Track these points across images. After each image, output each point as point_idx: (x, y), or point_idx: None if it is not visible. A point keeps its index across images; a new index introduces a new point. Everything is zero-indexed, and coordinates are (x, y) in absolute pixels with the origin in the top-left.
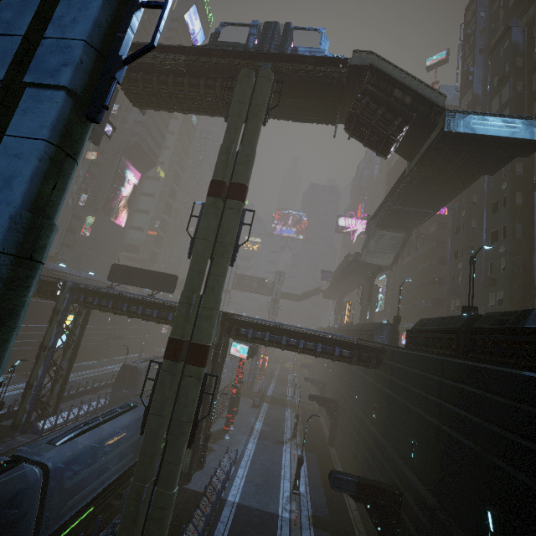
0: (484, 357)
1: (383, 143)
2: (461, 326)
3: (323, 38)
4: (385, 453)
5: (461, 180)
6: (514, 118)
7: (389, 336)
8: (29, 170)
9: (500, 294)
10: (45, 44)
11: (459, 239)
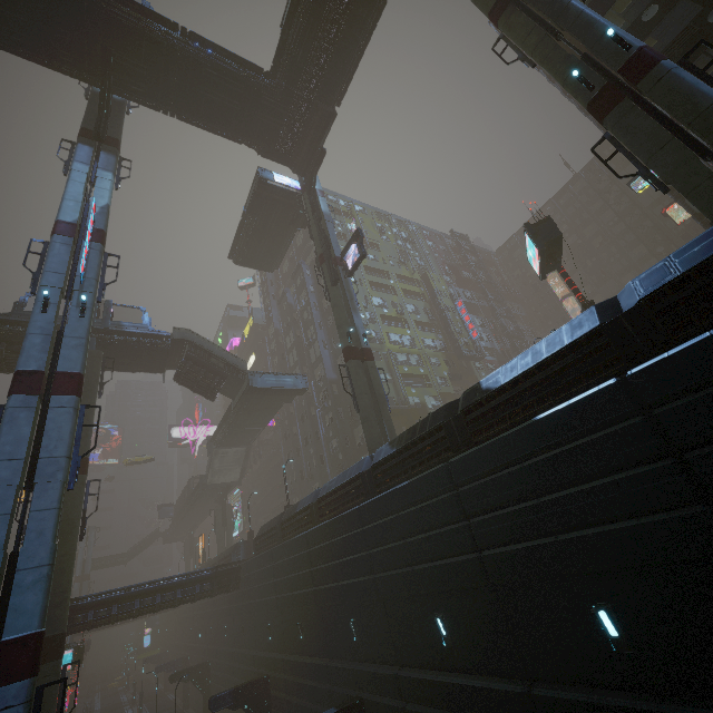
0: (287, 537)
1: (210, 393)
2: (278, 522)
3: (145, 316)
4: (255, 659)
5: (273, 407)
6: (289, 375)
7: (246, 553)
8: (53, 524)
9: (318, 485)
10: (42, 461)
11: (288, 444)
